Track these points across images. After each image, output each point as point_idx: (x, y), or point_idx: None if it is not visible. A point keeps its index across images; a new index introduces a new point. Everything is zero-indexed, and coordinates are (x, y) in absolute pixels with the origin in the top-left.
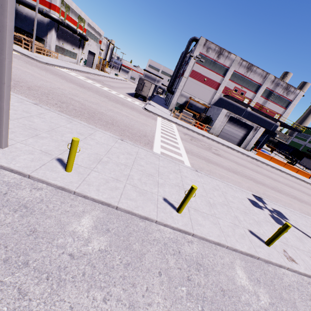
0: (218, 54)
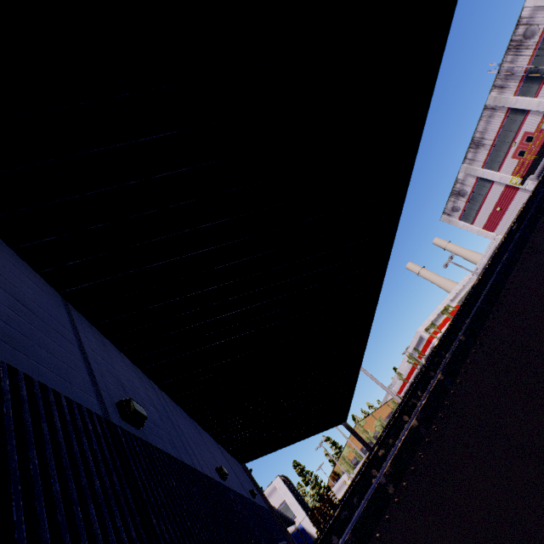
0: (458, 196)
